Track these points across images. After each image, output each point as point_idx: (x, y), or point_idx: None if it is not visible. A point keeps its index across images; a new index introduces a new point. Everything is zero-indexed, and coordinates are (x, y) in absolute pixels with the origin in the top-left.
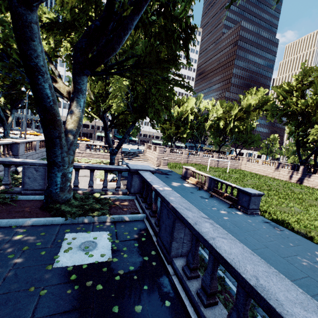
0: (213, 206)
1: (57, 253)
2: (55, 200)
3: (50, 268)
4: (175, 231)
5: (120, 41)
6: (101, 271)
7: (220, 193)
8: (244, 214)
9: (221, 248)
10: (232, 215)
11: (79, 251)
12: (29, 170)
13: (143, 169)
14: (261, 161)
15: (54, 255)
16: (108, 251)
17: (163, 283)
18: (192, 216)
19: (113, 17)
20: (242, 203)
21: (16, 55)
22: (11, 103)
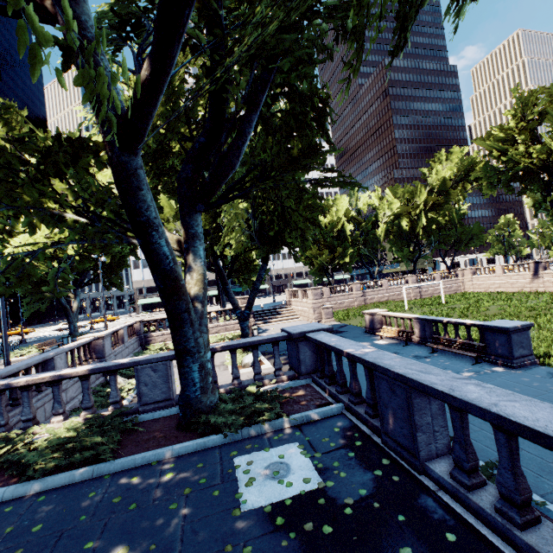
0: (444, 368)
1: (237, 490)
2: (198, 410)
3: (238, 514)
4: (415, 414)
5: (239, 154)
6: (316, 505)
7: (449, 341)
8: (509, 370)
9: (516, 415)
10: (487, 376)
11: (268, 480)
12: (144, 372)
13: (312, 330)
14: (499, 267)
15: (233, 493)
16: (312, 473)
17: (427, 506)
18: (438, 380)
19: (224, 126)
20: (498, 351)
21: (111, 214)
22: (74, 281)
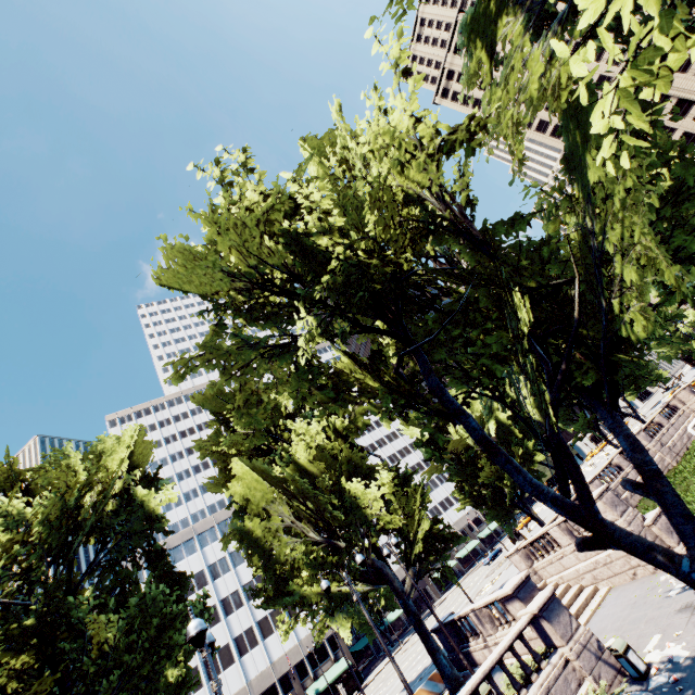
0: None
1: None
2: None
3: None
4: None
5: None
6: None
7: None
8: None
9: None
10: None
11: None
12: None
13: None
14: None
15: None
16: None
17: None
18: None
19: None
20: None
21: None
22: None
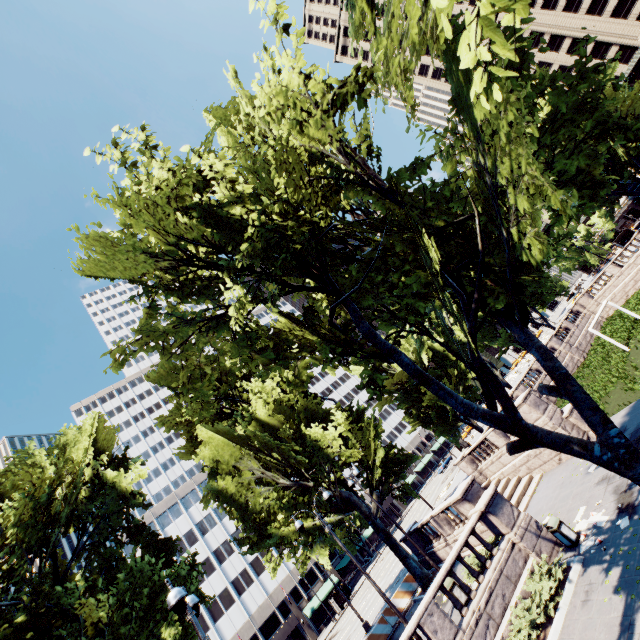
0: None
1: None
2: None
3: None
4: None
5: None
6: None
7: None
8: None
9: None
10: None
11: None
12: None
13: None
14: (610, 267)
15: None
16: None
17: None
18: None
19: None
20: None
21: None
22: None
